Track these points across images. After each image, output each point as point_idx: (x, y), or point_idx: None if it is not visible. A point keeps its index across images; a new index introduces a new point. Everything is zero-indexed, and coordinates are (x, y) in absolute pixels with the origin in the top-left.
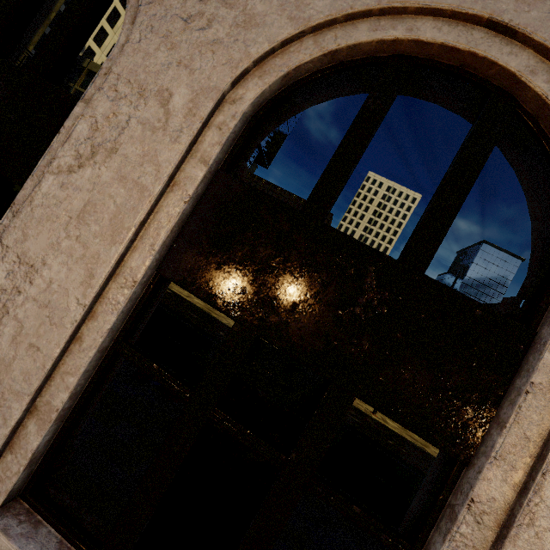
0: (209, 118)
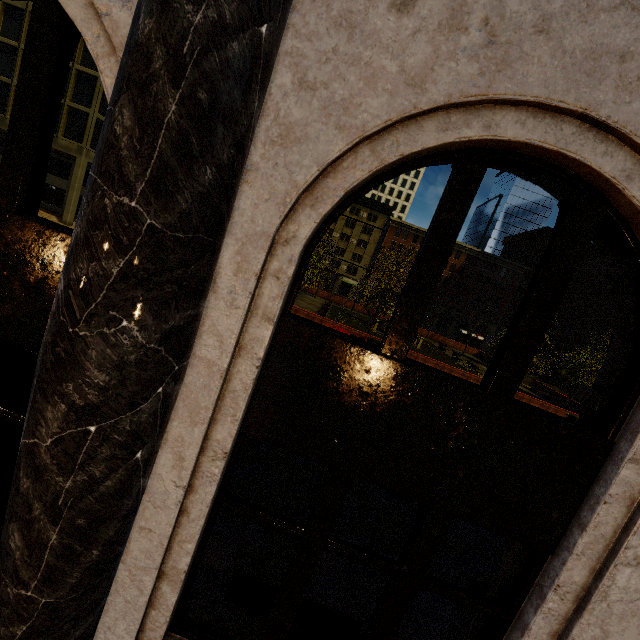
0: None
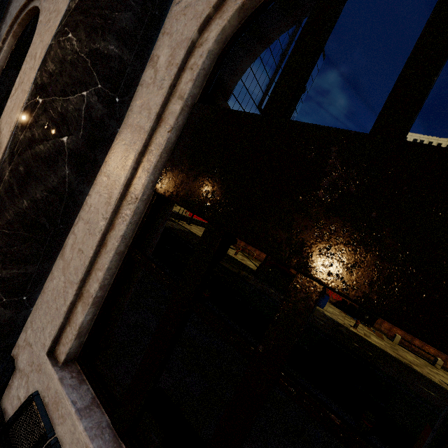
0: None
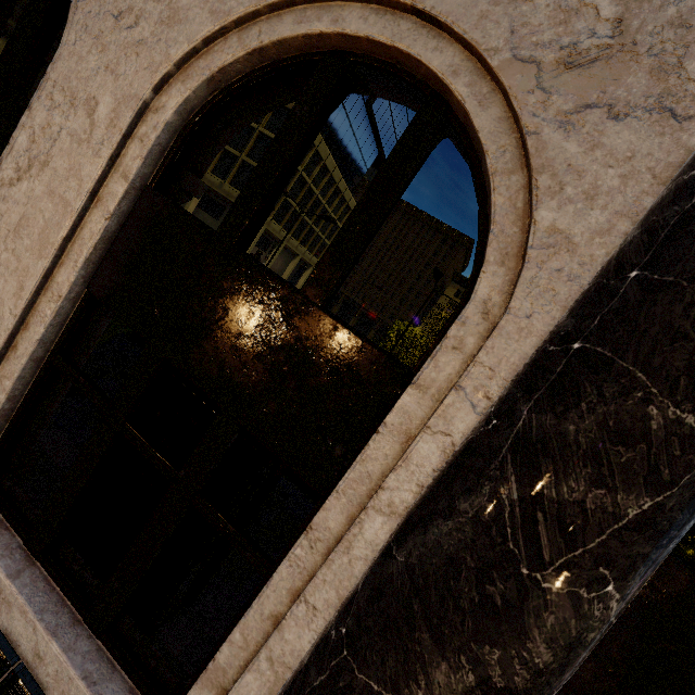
0: (131, 129)
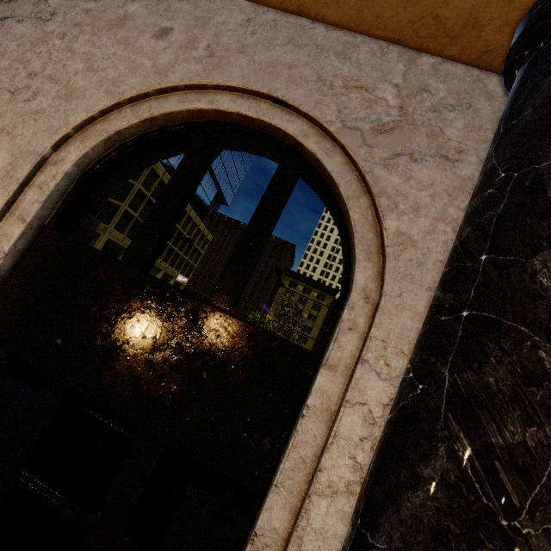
0: (29, 178)
